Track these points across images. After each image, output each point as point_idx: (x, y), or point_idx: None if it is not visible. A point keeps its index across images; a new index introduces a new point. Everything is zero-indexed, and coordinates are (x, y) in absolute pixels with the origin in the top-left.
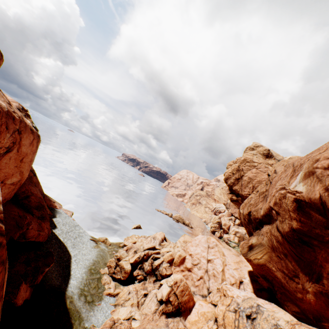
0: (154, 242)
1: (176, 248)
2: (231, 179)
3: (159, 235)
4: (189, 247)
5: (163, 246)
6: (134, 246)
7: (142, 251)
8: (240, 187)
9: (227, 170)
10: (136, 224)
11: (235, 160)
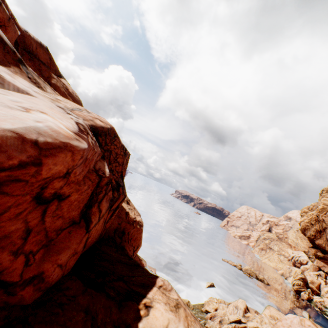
0: (237, 312)
1: (263, 324)
2: (309, 231)
3: (240, 303)
4: (280, 327)
5: (247, 318)
6: (217, 314)
7: (228, 322)
8: (325, 242)
9: (303, 218)
10: (209, 282)
11: (309, 206)
